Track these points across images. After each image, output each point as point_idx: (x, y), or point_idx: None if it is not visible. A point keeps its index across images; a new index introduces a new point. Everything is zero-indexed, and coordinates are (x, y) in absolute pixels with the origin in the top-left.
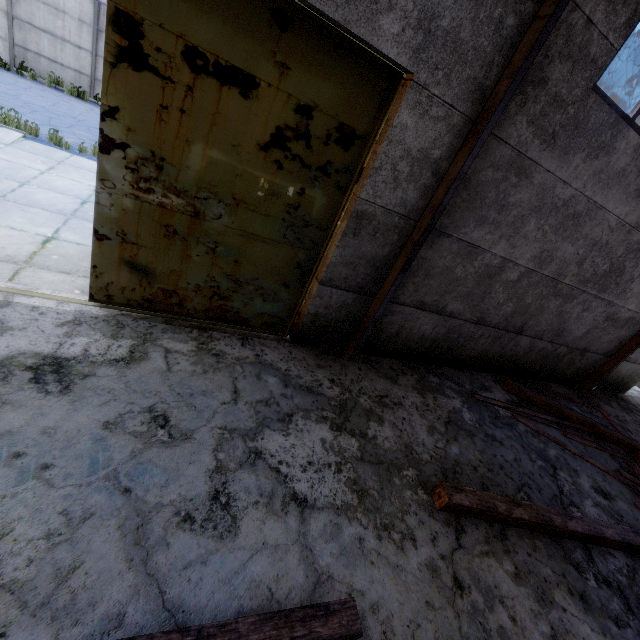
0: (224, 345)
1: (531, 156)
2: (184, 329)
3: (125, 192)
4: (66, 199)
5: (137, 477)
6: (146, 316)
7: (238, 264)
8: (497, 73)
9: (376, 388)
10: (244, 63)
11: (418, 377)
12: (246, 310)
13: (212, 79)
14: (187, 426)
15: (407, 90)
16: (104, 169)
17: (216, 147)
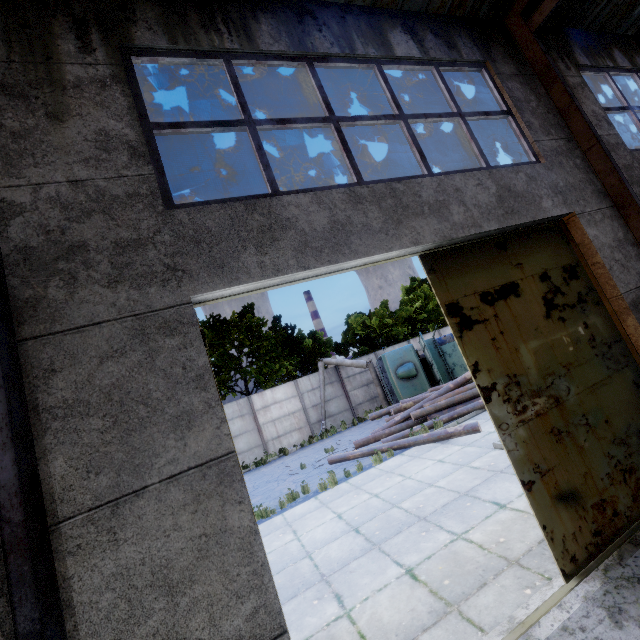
0: None
1: None
2: None
3: (514, 424)
4: (346, 539)
5: None
6: (615, 554)
7: (608, 423)
8: (596, 181)
9: None
10: (504, 280)
11: None
12: None
13: (499, 301)
14: None
15: (578, 221)
16: (495, 416)
17: (529, 339)
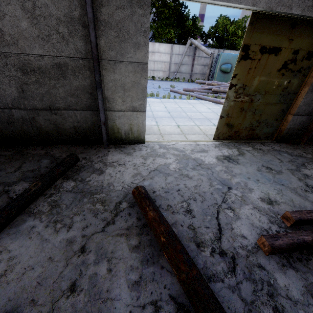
0: (259, 146)
1: None
2: (242, 143)
3: (232, 100)
4: (164, 113)
5: (281, 182)
6: (229, 142)
7: (261, 115)
8: None
9: None
10: (278, 44)
11: None
12: (260, 133)
13: (266, 54)
14: (277, 169)
15: None
16: (228, 94)
17: (263, 76)
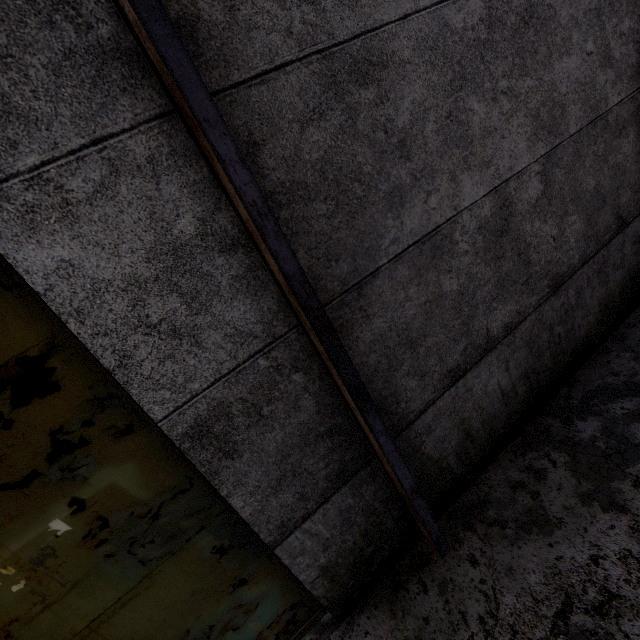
0: None
1: (348, 32)
2: None
3: None
4: None
5: None
6: None
7: None
8: None
9: (534, 594)
10: None
11: (565, 456)
12: None
13: None
14: None
15: None
16: None
17: None
